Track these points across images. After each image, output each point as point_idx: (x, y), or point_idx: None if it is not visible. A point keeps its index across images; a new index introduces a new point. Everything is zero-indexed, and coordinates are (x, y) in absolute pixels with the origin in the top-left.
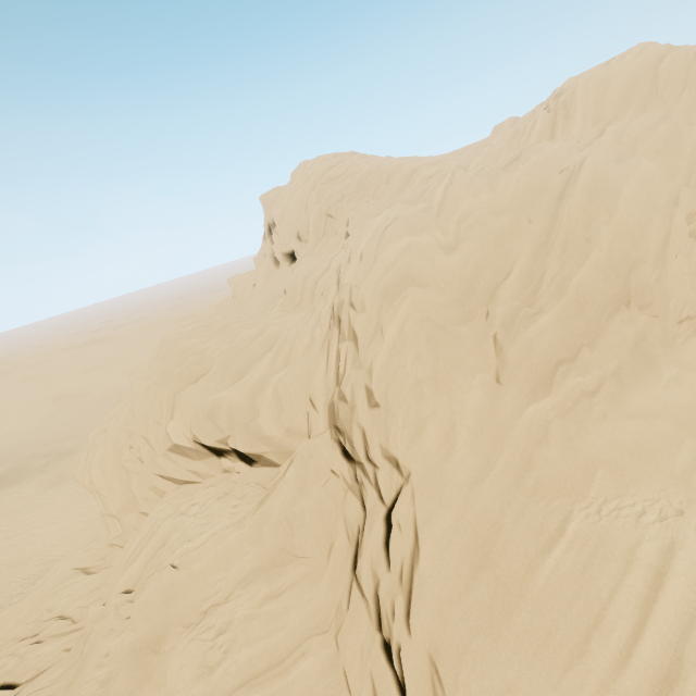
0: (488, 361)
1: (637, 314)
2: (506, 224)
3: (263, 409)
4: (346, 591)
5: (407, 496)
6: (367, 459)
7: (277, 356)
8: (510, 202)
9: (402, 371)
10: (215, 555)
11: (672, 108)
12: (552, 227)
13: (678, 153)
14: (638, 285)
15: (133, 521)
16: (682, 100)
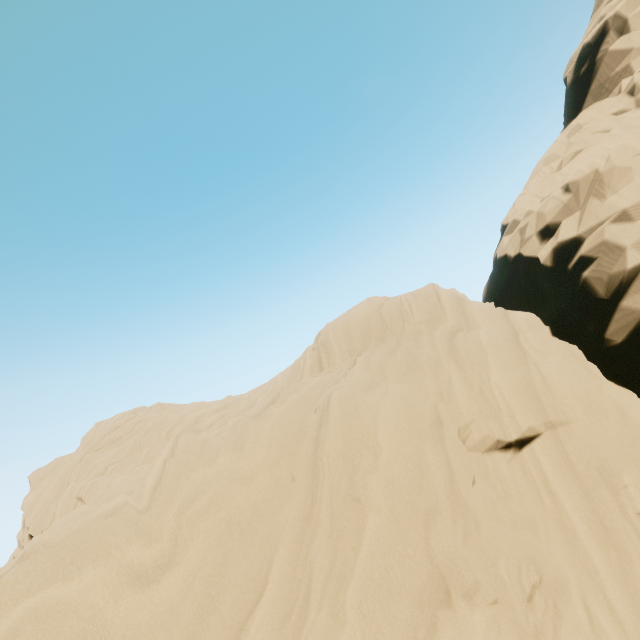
0: None
1: (469, 614)
2: (261, 491)
3: None
4: None
5: None
6: None
7: None
8: (266, 457)
9: None
10: None
11: (402, 336)
12: (316, 485)
13: (420, 372)
14: (446, 556)
15: None
16: (406, 330)
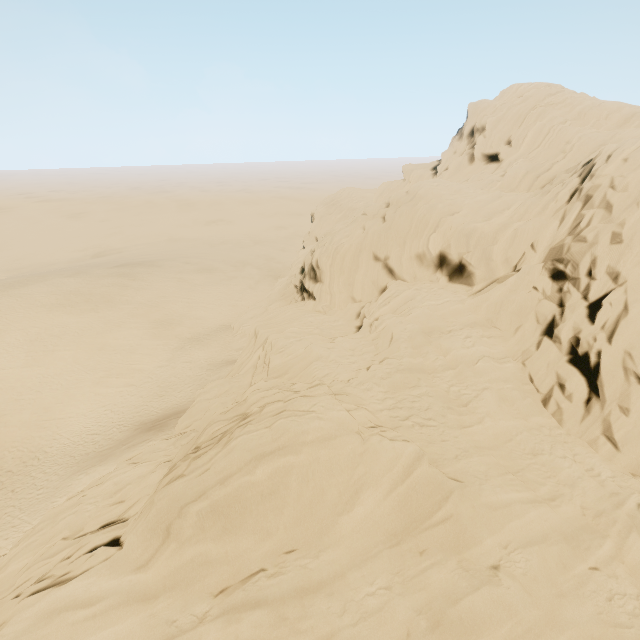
0: None
1: None
2: None
3: (501, 241)
4: (534, 344)
5: (620, 291)
6: (586, 275)
7: (515, 213)
8: None
9: None
10: (449, 311)
11: None
12: None
13: None
14: None
15: (343, 298)
16: None
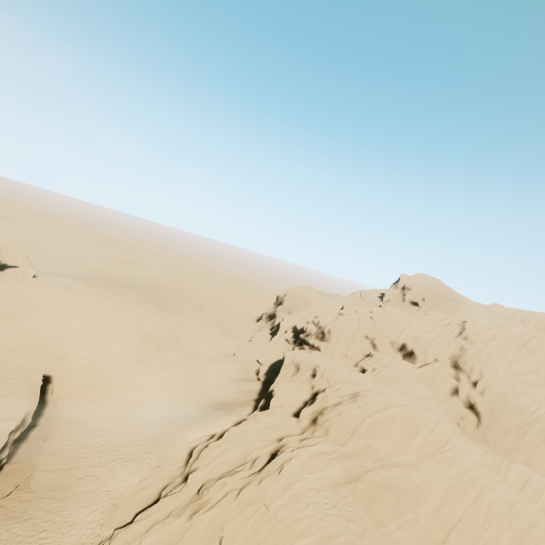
0: (505, 365)
1: (538, 377)
2: (511, 339)
3: (432, 345)
4: (450, 397)
5: (485, 379)
6: (471, 369)
7: (437, 334)
8: (513, 335)
9: (493, 355)
10: (410, 373)
11: None
12: (523, 347)
13: None
14: (540, 371)
15: (340, 354)
16: None
